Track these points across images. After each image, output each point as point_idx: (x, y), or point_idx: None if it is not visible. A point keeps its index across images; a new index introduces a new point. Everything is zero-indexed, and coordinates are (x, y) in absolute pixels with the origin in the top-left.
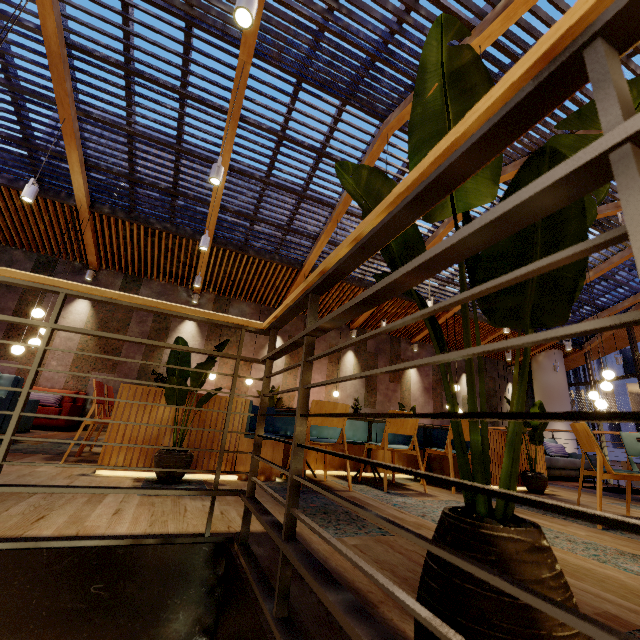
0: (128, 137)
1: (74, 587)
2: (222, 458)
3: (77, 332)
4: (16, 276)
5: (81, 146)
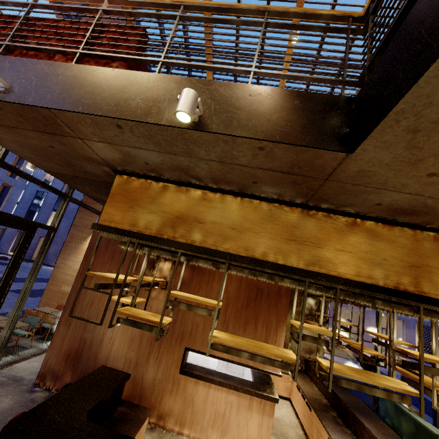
0: (235, 59)
1: (288, 101)
2: (346, 68)
3: (274, 25)
4: (251, 6)
5: (212, 73)
